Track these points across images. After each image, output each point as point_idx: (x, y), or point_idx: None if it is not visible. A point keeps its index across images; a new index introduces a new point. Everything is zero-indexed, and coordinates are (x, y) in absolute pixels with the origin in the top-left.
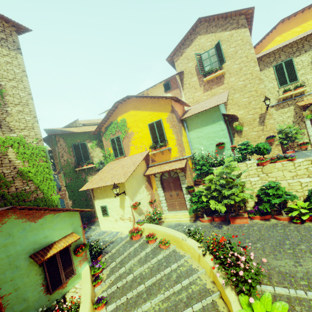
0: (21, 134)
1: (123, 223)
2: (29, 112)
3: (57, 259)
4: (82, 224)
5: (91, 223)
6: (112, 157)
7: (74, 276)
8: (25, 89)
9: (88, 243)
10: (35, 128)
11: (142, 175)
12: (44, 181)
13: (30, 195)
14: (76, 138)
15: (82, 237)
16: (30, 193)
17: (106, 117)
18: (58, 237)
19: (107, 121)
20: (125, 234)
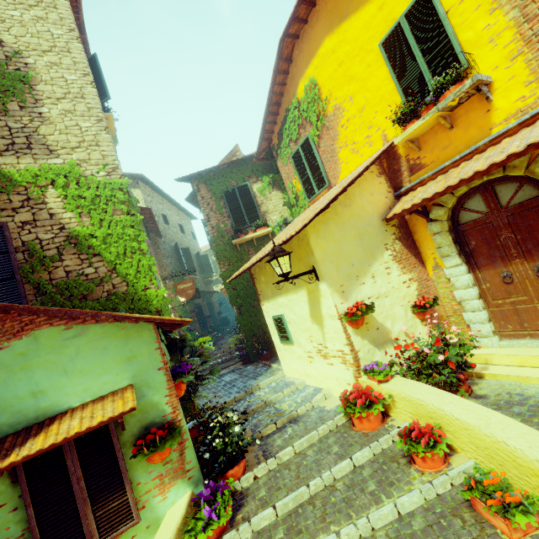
0: (73, 159)
1: (326, 367)
2: (87, 113)
3: (70, 467)
4: (165, 364)
5: (276, 356)
6: (302, 200)
7: (139, 525)
8: (76, 67)
9: (178, 426)
10: (101, 145)
11: (376, 220)
12: (127, 257)
13: (99, 287)
14: (228, 177)
15: (166, 403)
16: (97, 282)
17: (271, 103)
18: (80, 396)
19: (279, 114)
20: (335, 399)
